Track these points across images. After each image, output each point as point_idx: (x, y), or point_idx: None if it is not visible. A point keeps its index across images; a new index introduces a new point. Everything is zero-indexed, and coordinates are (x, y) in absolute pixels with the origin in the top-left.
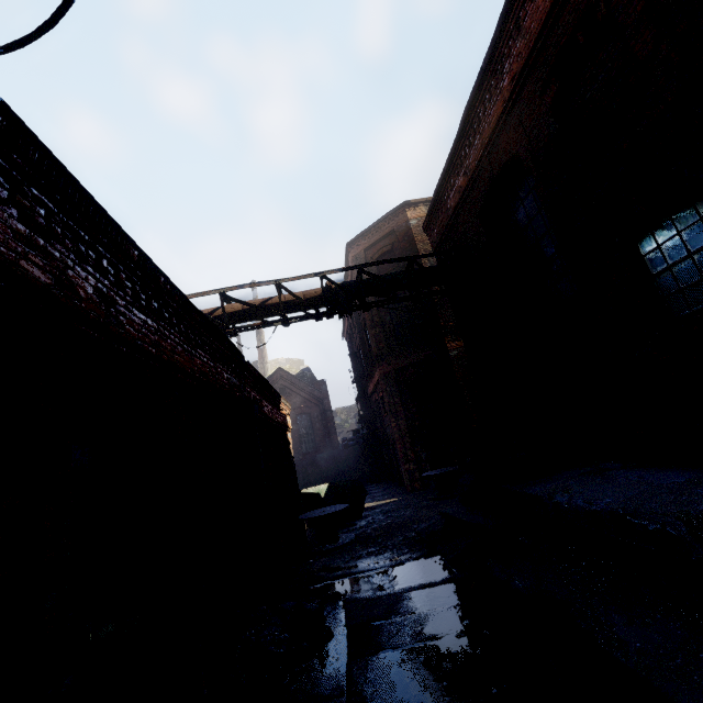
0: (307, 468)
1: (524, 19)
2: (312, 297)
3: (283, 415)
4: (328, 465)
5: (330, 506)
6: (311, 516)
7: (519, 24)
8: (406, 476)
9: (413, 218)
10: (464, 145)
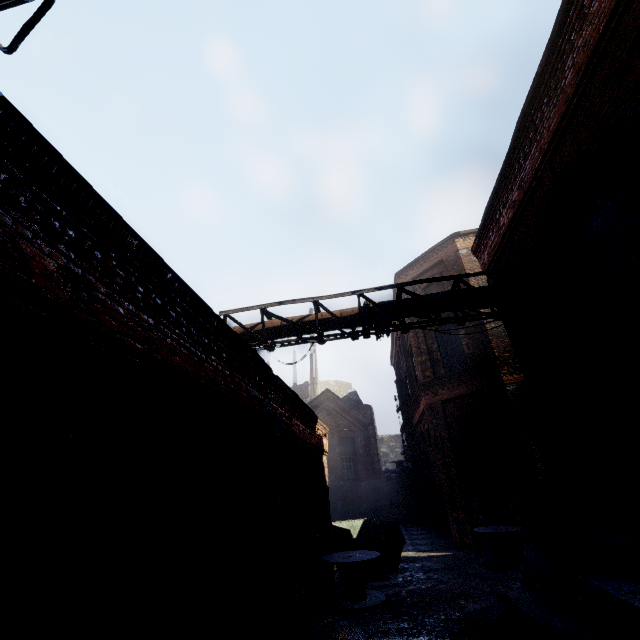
0: (346, 495)
1: (590, 5)
2: (349, 315)
3: (319, 437)
4: (369, 496)
5: (359, 551)
6: (335, 560)
7: (583, 13)
8: (454, 526)
9: (463, 247)
10: (517, 158)
